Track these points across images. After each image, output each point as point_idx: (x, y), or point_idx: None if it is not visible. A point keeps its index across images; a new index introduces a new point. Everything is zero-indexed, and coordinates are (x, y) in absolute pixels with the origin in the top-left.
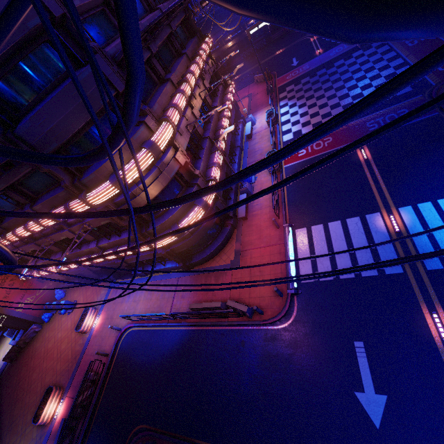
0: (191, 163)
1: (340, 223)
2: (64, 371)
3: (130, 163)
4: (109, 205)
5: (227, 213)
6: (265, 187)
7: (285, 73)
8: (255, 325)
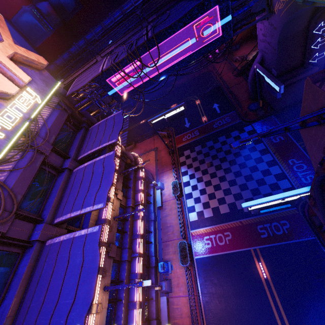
0: (112, 310)
1: None
2: None
3: None
4: None
5: None
6: (181, 284)
7: (181, 133)
8: None
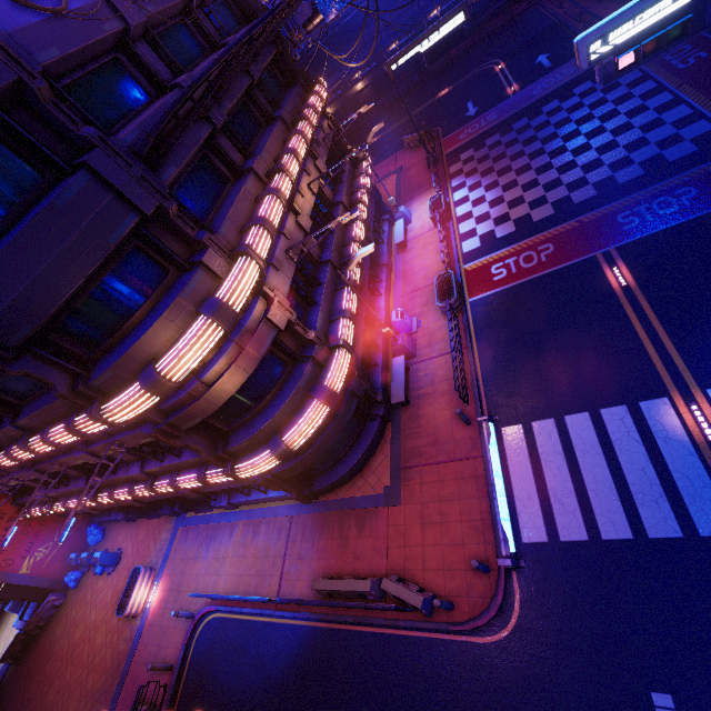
0: (300, 314)
1: (589, 417)
2: (99, 693)
3: (177, 346)
4: (150, 417)
5: (372, 396)
6: (437, 341)
7: (456, 129)
8: (440, 631)
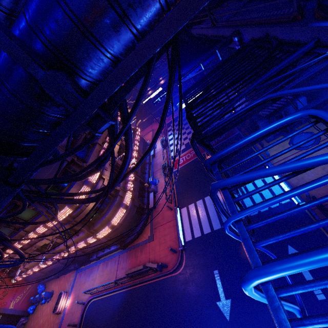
0: None
1: (202, 200)
2: None
3: None
4: (69, 218)
5: (142, 206)
6: (164, 186)
7: (169, 115)
8: (164, 276)
